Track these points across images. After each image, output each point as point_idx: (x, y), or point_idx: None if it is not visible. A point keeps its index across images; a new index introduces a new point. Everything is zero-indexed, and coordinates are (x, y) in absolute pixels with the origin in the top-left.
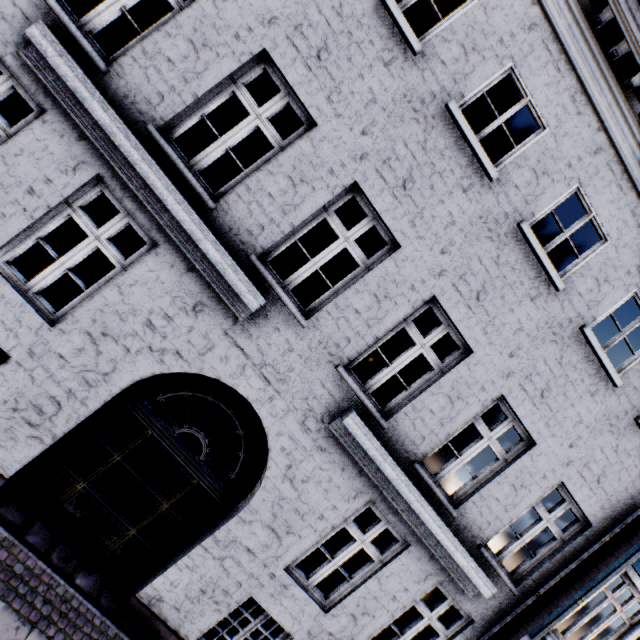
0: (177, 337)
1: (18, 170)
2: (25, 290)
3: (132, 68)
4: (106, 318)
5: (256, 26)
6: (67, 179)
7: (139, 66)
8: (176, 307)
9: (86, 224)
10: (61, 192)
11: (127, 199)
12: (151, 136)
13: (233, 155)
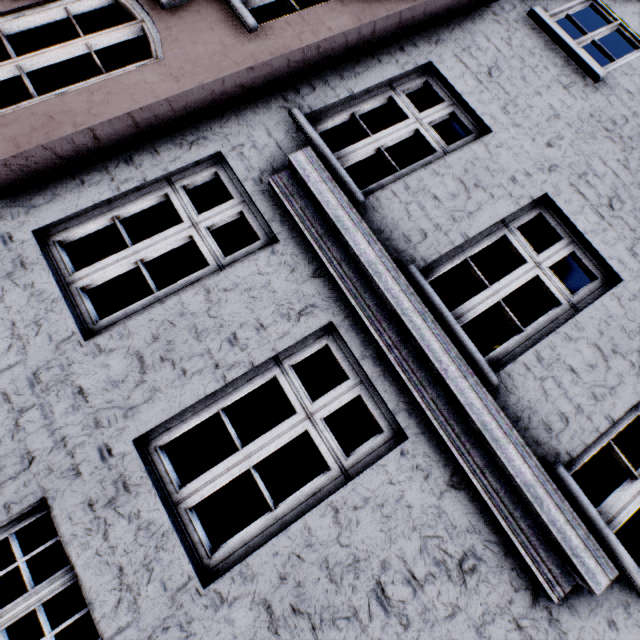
0: (428, 627)
1: (222, 309)
2: (174, 501)
3: (390, 202)
4: (304, 573)
5: (534, 171)
6: (286, 326)
7: (399, 200)
8: (428, 558)
9: (296, 392)
10: (274, 343)
11: (366, 360)
12: (412, 278)
13: (507, 309)
